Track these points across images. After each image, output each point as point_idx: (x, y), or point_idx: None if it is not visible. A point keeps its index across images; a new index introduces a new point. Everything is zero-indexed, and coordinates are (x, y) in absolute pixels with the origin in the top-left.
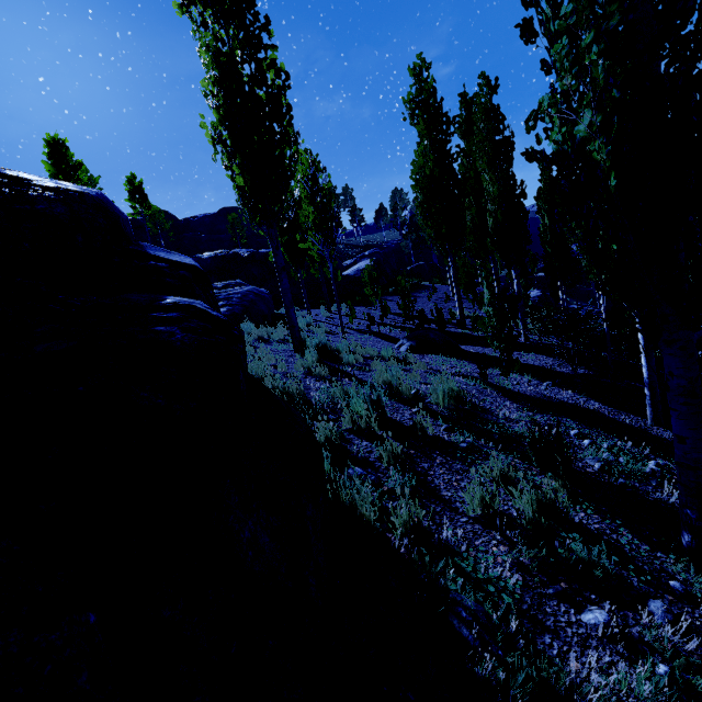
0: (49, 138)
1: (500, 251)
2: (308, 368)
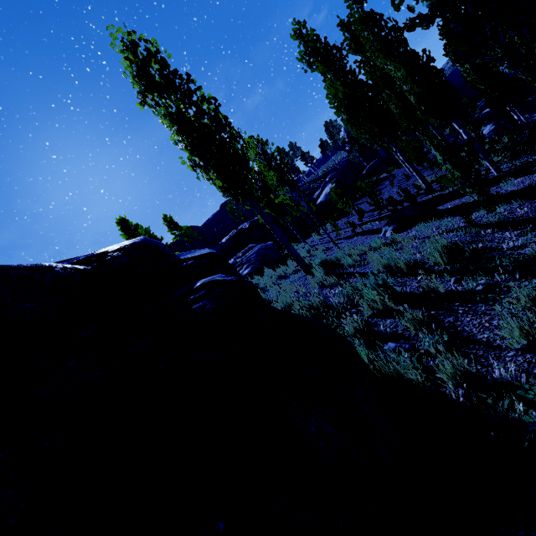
0: (118, 220)
1: (433, 115)
2: (321, 282)
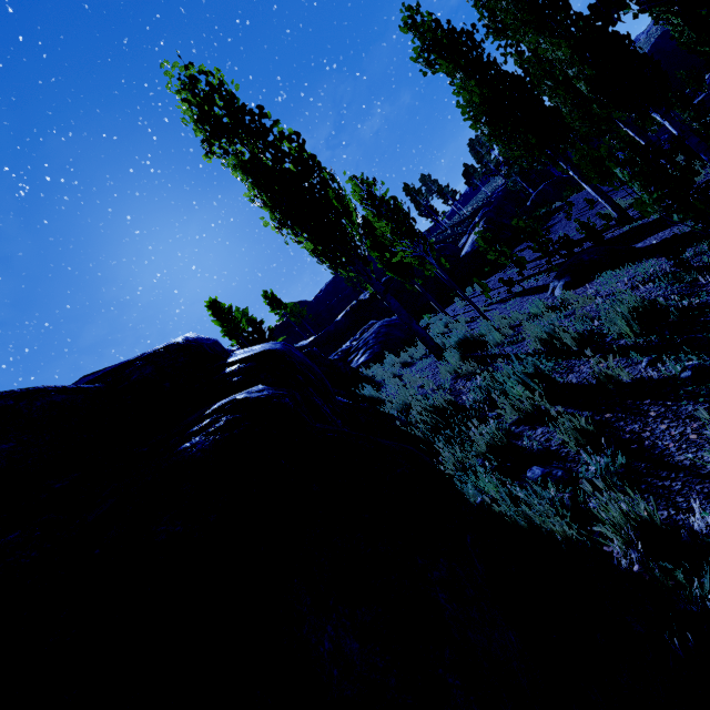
0: (208, 304)
1: (618, 107)
2: (455, 371)
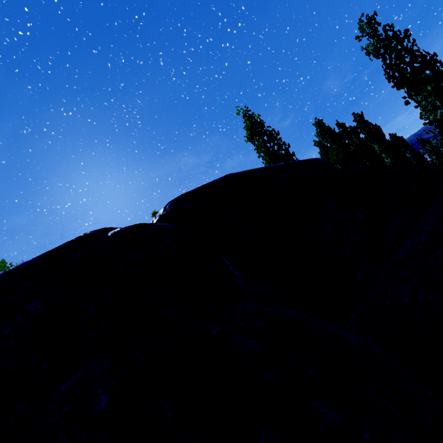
0: (153, 212)
1: None
2: None
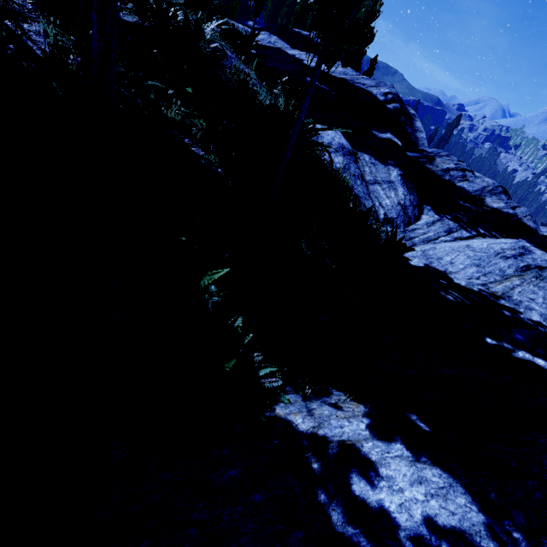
0: None
1: None
2: None
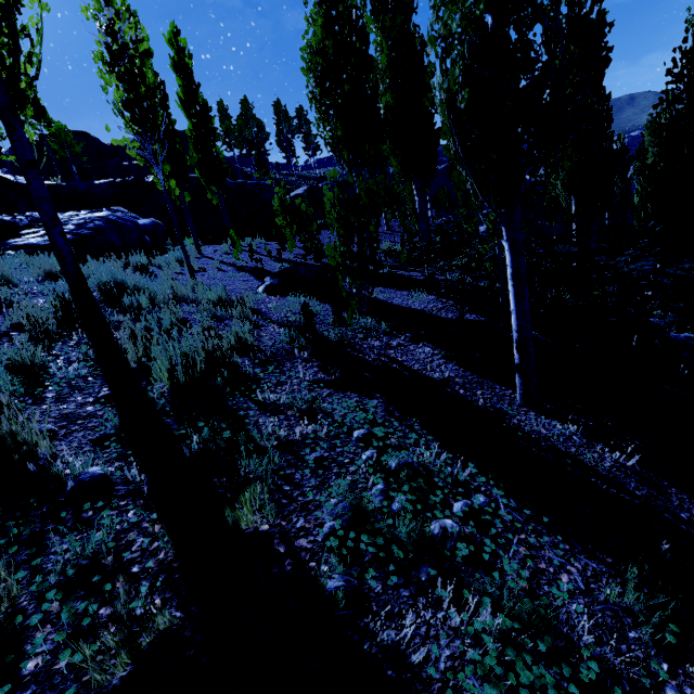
0: None
1: (393, 153)
2: (38, 318)
